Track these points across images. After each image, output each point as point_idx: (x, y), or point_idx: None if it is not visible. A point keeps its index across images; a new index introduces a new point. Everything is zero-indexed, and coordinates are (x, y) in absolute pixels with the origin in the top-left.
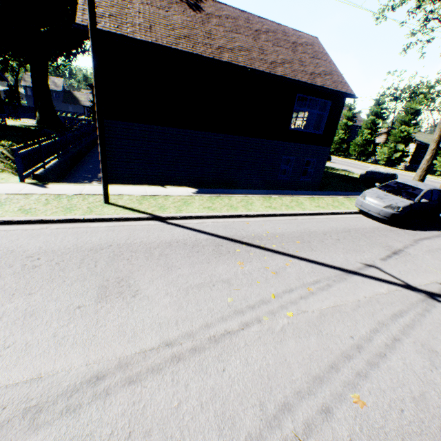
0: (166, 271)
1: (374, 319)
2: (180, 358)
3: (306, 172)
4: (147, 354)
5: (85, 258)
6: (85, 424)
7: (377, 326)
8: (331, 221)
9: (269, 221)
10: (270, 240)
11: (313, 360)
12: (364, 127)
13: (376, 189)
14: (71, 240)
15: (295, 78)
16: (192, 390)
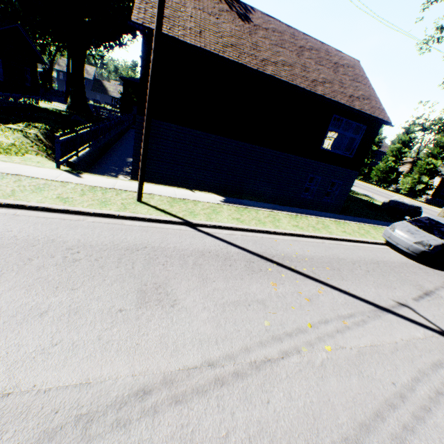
0: (201, 282)
1: (414, 366)
2: (224, 382)
3: (329, 193)
4: (191, 372)
5: (122, 257)
6: (136, 443)
7: (418, 375)
8: (358, 249)
9: (297, 241)
10: (300, 262)
11: (357, 404)
12: (390, 153)
13: (406, 222)
14: (107, 236)
15: (334, 99)
16: (238, 420)
